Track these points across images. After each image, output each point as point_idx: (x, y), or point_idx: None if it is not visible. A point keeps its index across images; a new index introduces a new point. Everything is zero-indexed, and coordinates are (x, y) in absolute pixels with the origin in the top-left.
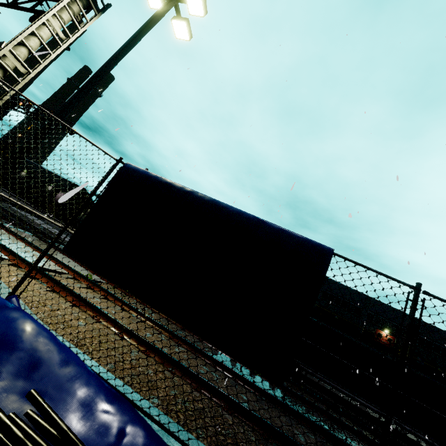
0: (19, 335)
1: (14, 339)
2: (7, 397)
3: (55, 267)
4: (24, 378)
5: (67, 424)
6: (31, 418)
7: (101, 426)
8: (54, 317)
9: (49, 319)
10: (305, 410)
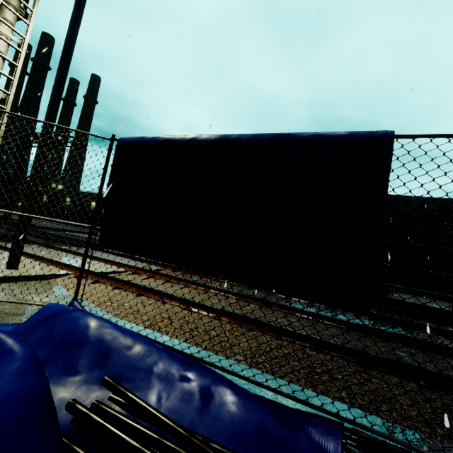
0: (83, 332)
1: (80, 336)
2: (88, 388)
3: (99, 265)
4: (99, 367)
5: (151, 398)
6: (114, 401)
7: (184, 393)
8: (122, 309)
9: (119, 312)
10: (402, 330)
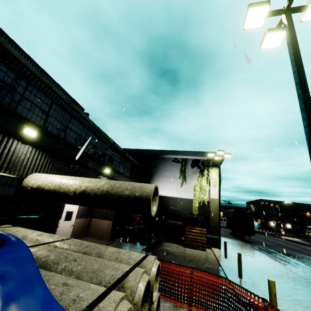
0: None
1: None
2: None
3: None
4: None
5: None
6: None
7: None
8: None
9: None
10: None
